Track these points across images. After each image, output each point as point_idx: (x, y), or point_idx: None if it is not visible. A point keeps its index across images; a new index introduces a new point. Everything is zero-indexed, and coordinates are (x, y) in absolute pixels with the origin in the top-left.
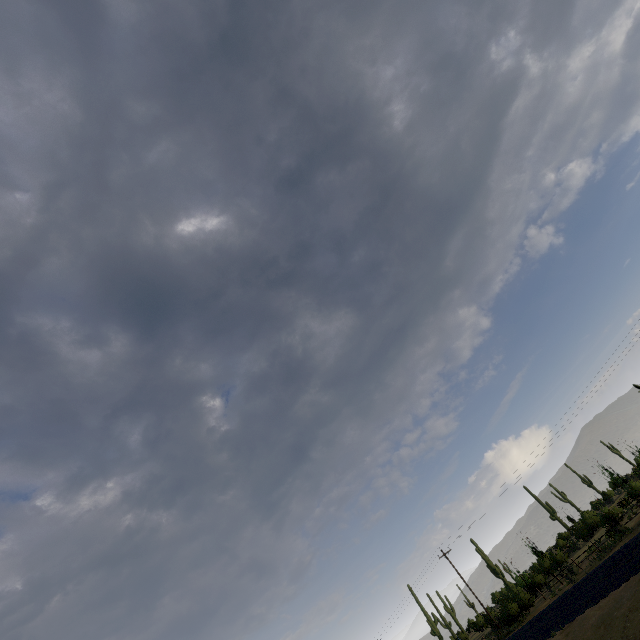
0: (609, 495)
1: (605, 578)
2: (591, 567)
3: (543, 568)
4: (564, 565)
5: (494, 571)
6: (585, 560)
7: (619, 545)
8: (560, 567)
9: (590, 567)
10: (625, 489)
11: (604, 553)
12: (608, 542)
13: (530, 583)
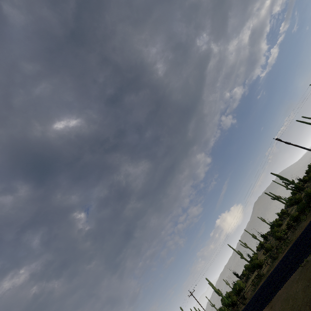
0: (262, 244)
1: (253, 309)
2: (251, 295)
3: (236, 291)
4: (243, 290)
5: (217, 293)
6: (250, 289)
7: (260, 284)
8: (242, 290)
9: (251, 295)
10: (267, 241)
11: (255, 288)
12: (256, 282)
13: (230, 301)
